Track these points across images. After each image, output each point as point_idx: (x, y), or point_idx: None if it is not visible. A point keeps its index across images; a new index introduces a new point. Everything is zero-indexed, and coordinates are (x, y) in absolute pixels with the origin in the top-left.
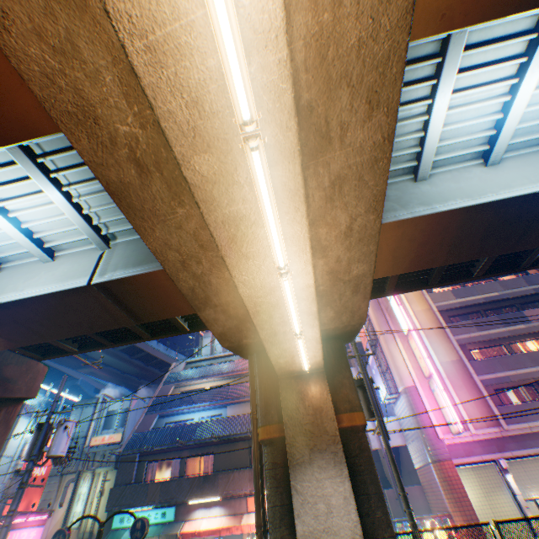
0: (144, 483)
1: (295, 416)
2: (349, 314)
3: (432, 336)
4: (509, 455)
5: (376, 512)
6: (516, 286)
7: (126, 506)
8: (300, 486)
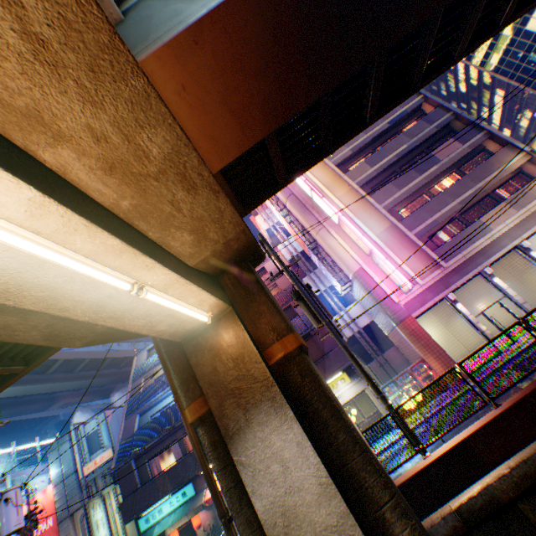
0: (151, 482)
1: (215, 380)
2: (215, 227)
3: (362, 214)
4: (454, 287)
5: (339, 436)
6: (420, 131)
7: (143, 509)
8: (245, 457)
